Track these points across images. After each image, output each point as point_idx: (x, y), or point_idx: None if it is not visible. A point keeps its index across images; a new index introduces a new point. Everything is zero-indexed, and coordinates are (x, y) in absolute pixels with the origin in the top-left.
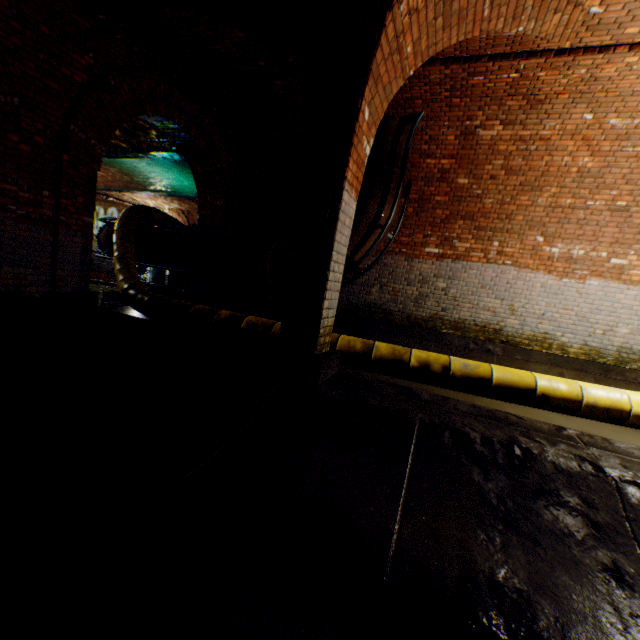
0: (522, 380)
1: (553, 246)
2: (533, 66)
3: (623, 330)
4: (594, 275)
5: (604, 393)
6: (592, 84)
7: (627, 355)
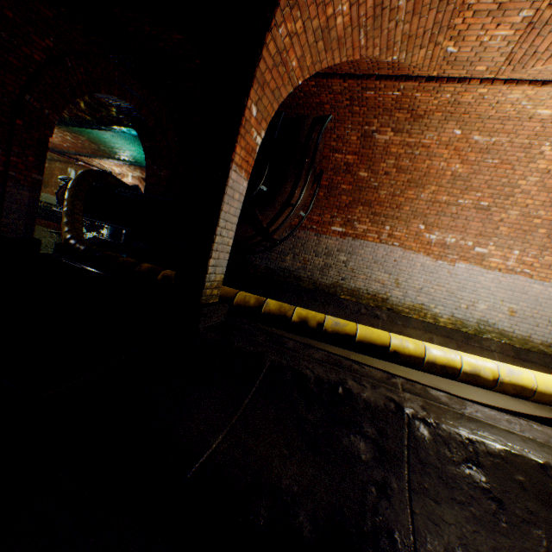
0: (380, 338)
1: (432, 233)
2: (410, 88)
3: (482, 306)
4: (462, 259)
5: (443, 353)
6: (457, 106)
7: (484, 327)
